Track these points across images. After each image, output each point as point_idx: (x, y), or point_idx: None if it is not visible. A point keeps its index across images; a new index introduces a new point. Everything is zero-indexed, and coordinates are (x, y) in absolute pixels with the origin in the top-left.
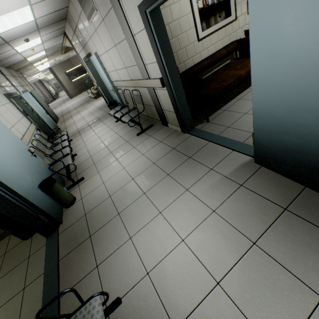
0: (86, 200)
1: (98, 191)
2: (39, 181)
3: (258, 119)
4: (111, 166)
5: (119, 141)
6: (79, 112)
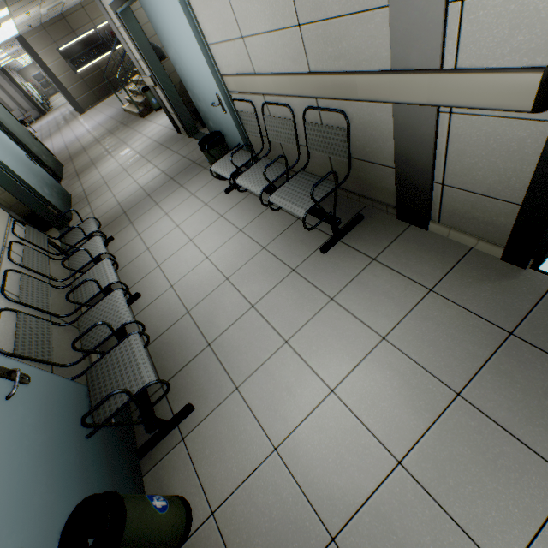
0: (235, 529)
1: (268, 490)
2: (56, 512)
3: None
4: (278, 371)
5: (265, 264)
6: (110, 153)
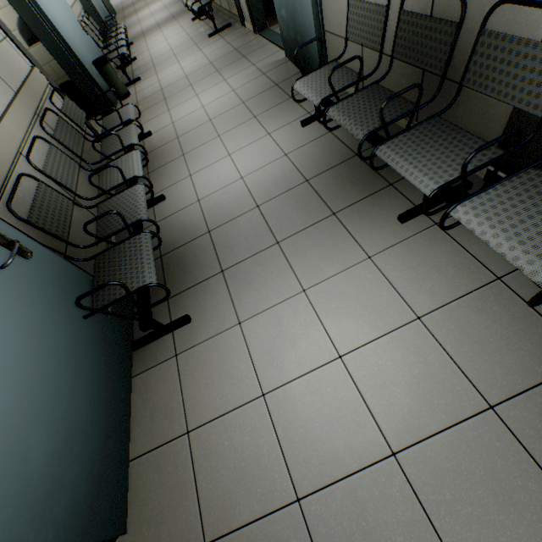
0: (140, 94)
1: (152, 87)
2: (93, 60)
3: None
4: (171, 68)
5: (188, 44)
6: (148, 6)
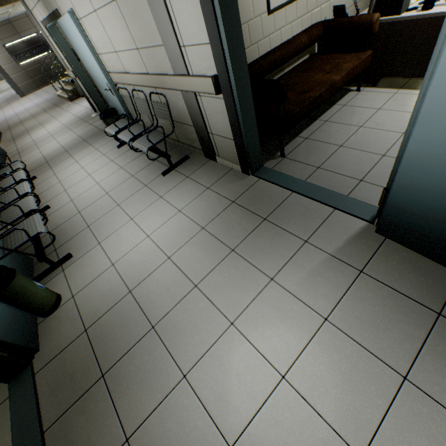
0: (84, 299)
1: (104, 281)
2: None
3: (411, 169)
4: (124, 232)
5: (131, 184)
6: (42, 125)
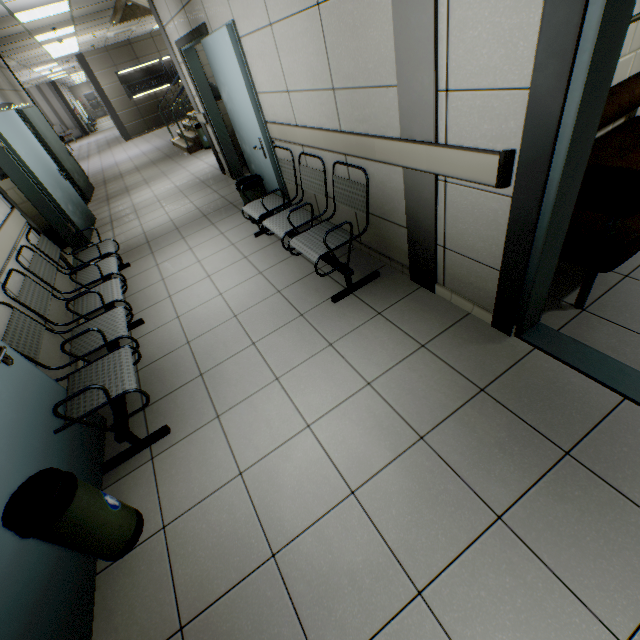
0: (183, 542)
1: (224, 509)
2: (10, 480)
3: None
4: (262, 405)
5: (276, 306)
6: (148, 183)
